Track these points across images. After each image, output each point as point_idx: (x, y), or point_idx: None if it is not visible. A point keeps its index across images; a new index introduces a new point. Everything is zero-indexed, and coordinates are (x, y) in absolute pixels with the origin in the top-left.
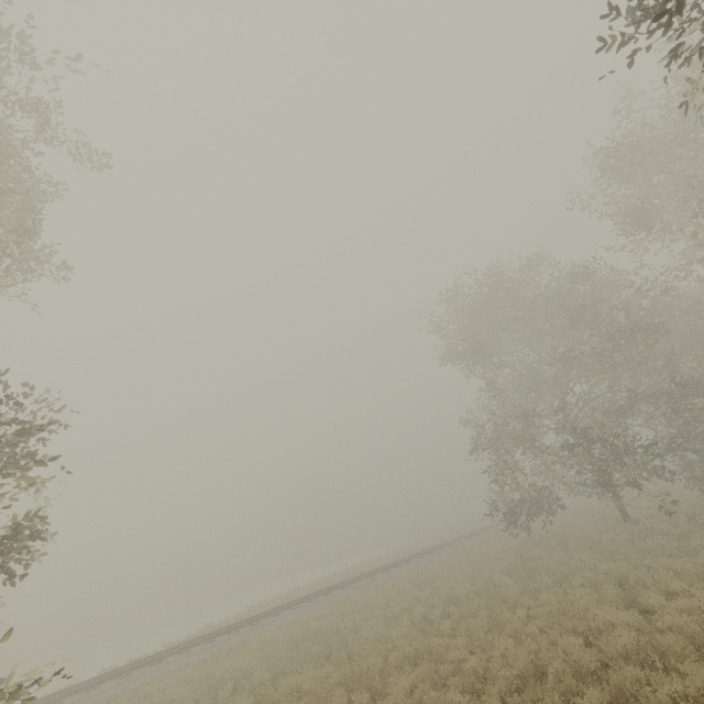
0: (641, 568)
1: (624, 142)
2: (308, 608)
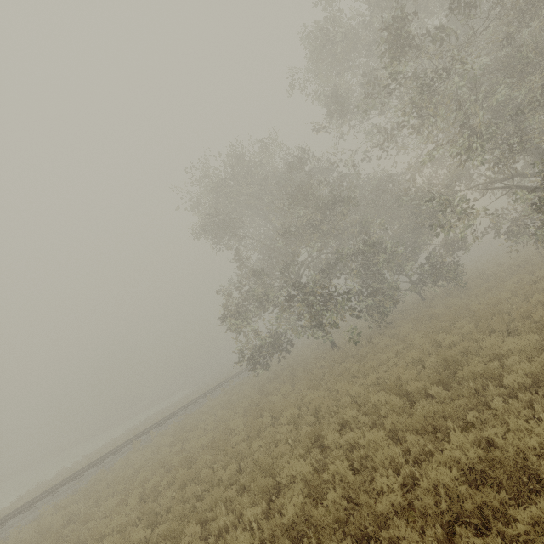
0: (333, 392)
1: (329, 32)
2: (69, 490)
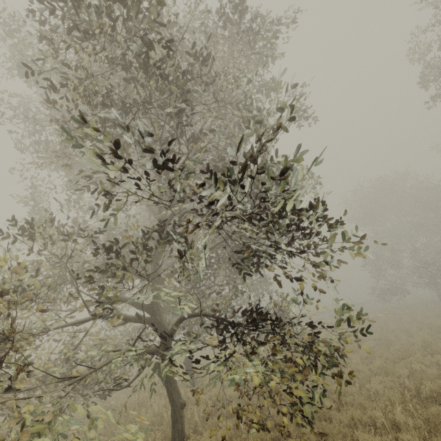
0: None
1: None
2: None
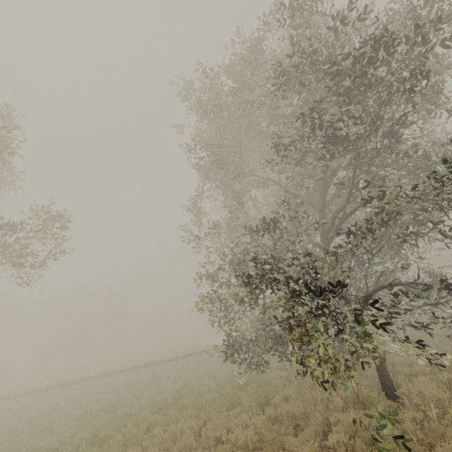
0: None
1: None
2: None
